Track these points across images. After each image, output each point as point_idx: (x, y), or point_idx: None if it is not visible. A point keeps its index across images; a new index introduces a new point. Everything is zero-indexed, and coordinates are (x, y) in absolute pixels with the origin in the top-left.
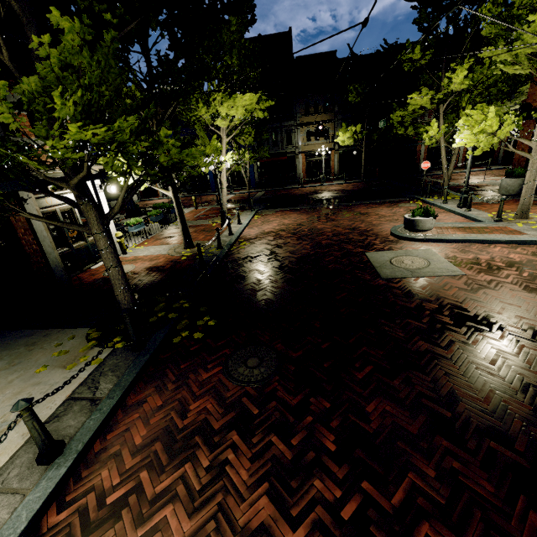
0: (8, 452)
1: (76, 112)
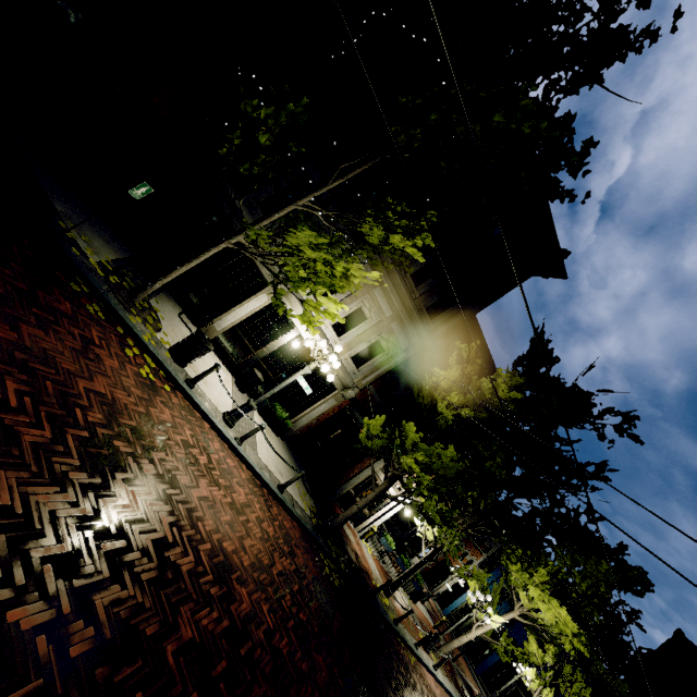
0: (277, 476)
1: (421, 461)
